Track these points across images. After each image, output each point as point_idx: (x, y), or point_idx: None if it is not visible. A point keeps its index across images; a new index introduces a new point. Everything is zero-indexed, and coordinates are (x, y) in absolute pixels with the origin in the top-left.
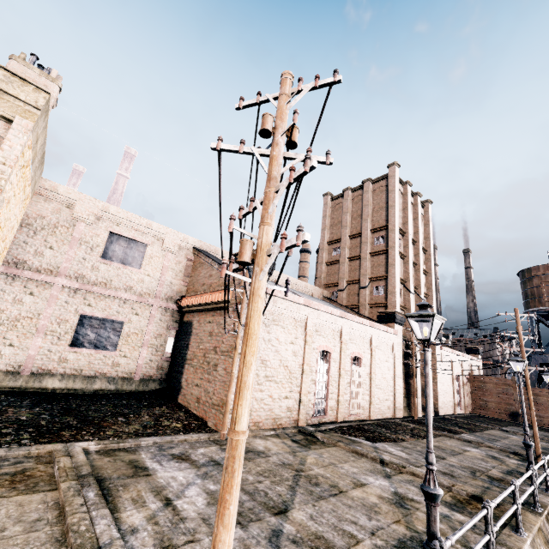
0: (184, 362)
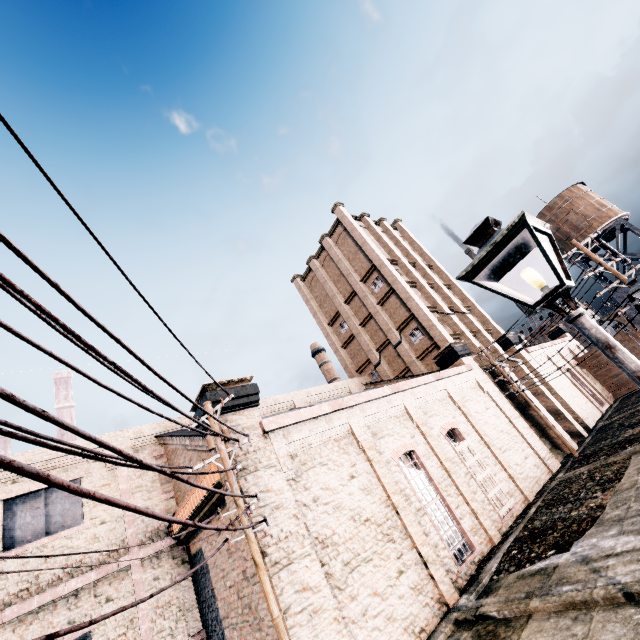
0: (220, 627)
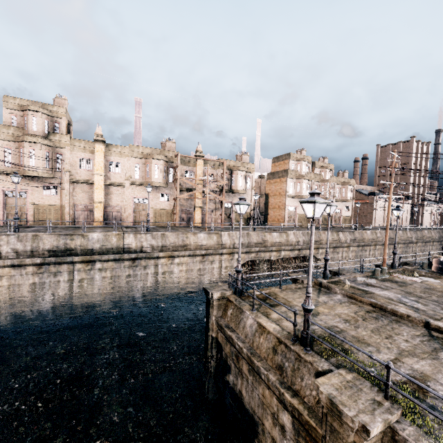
0: None
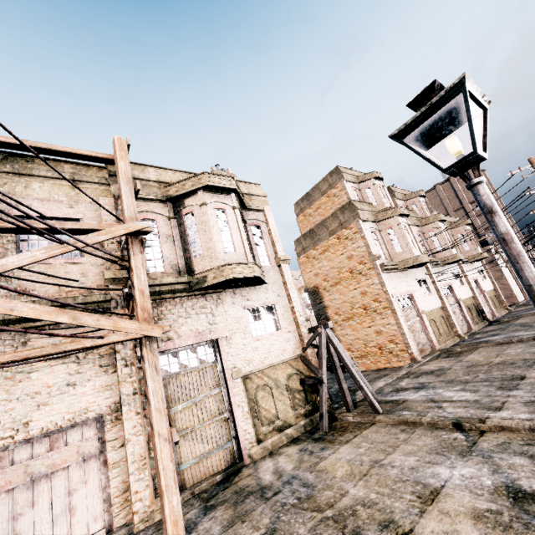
0: None
